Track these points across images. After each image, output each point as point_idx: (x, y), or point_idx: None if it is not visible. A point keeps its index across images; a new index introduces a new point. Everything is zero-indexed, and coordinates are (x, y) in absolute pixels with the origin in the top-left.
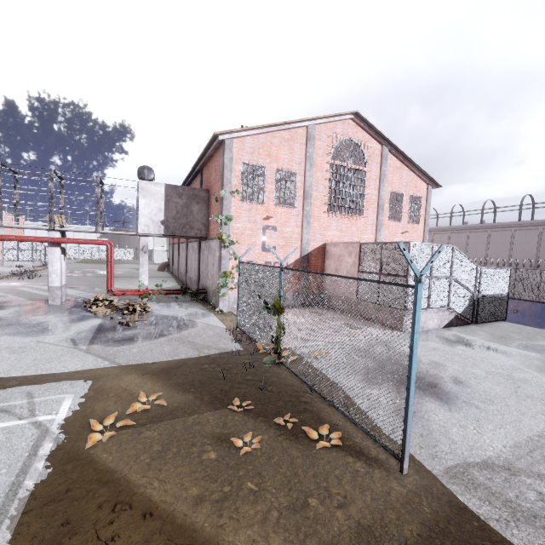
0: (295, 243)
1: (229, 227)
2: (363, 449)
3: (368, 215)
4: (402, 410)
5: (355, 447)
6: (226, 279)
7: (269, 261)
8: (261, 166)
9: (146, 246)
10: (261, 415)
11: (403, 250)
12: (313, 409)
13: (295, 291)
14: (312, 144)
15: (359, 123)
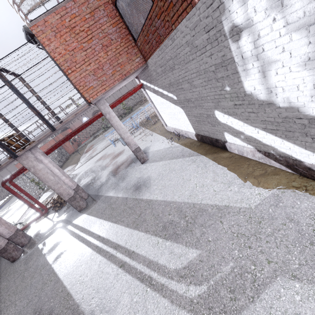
0: None
1: None
2: None
3: None
4: None
5: None
6: None
7: None
8: None
9: None
10: None
11: None
12: None
13: None
14: None
15: None
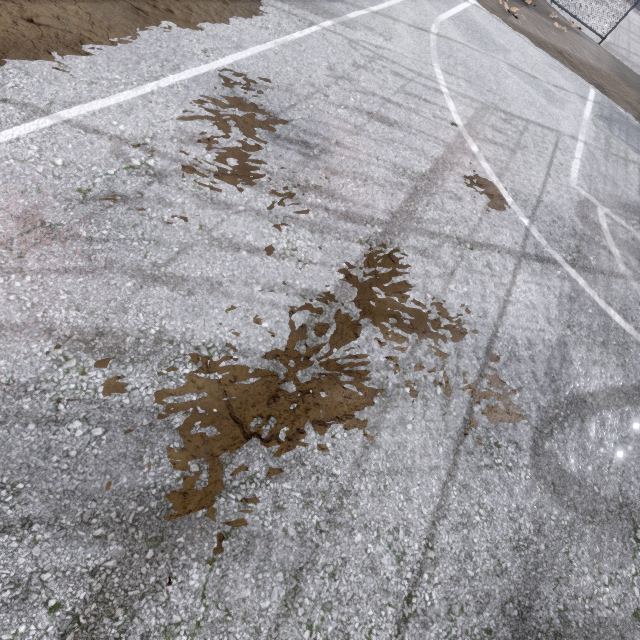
0: None
1: None
2: (582, 35)
3: None
4: (628, 7)
5: (580, 34)
6: None
7: None
8: None
9: None
10: (539, 12)
11: None
12: (549, 11)
13: None
14: None
15: None
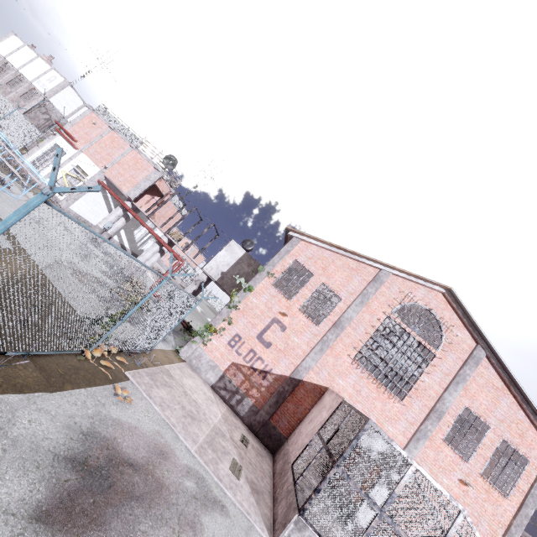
0: (295, 358)
1: (245, 295)
2: None
3: (410, 405)
4: None
5: None
6: (207, 332)
7: (256, 351)
8: (310, 271)
9: (200, 281)
10: None
11: (56, 155)
12: None
13: (258, 406)
14: (375, 286)
15: (451, 302)
